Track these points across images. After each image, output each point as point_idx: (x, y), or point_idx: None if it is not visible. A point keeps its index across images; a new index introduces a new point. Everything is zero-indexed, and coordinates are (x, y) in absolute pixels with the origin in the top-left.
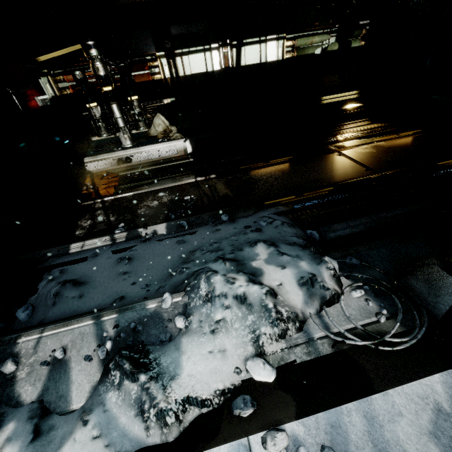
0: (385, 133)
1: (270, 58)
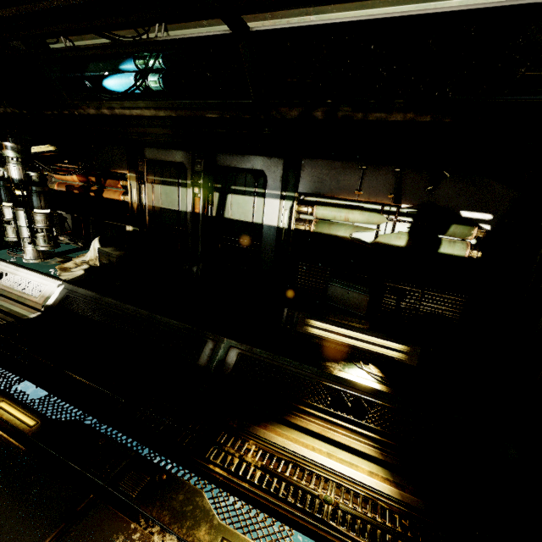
0: (320, 537)
1: (269, 220)
